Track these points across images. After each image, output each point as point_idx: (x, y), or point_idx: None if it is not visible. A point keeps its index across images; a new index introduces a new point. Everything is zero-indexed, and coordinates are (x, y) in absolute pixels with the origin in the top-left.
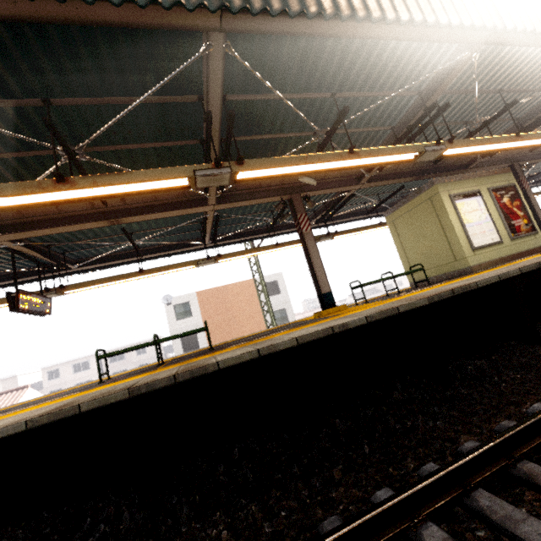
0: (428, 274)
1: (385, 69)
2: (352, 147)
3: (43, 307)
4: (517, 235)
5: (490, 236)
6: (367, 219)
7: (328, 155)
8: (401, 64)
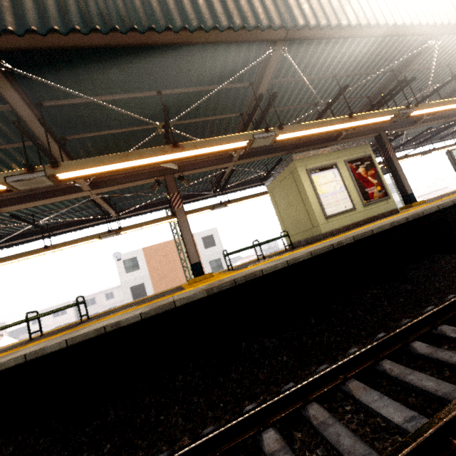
0: (297, 237)
1: (205, 66)
2: (174, 142)
3: None
4: (370, 201)
5: (344, 204)
6: None
7: (150, 150)
8: (218, 61)
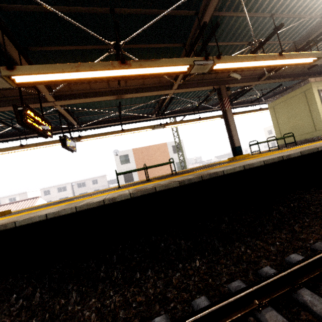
0: (293, 139)
1: None
2: (282, 51)
3: (73, 147)
4: None
5: None
6: (248, 106)
7: (267, 55)
8: None
